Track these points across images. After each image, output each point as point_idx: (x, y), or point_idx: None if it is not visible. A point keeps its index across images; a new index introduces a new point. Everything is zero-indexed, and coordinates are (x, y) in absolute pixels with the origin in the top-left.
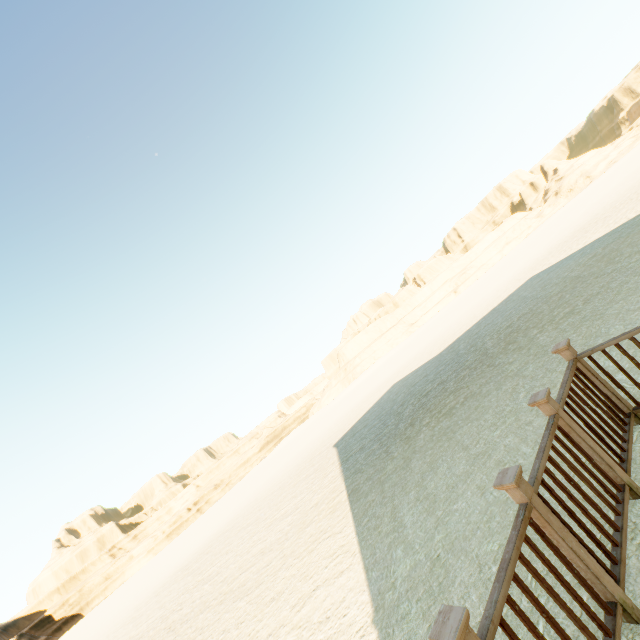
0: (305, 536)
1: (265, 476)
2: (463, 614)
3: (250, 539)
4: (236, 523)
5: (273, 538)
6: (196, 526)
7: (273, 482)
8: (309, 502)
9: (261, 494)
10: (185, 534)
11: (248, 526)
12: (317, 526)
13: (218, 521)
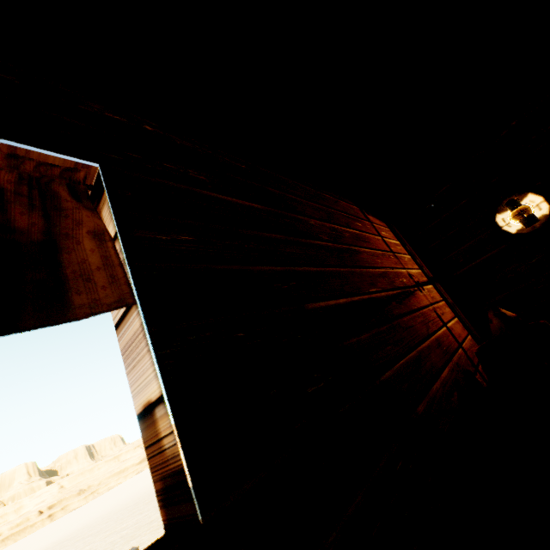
0: (127, 547)
1: (131, 490)
2: (135, 548)
3: (83, 548)
4: (79, 533)
5: (102, 548)
6: (39, 533)
7: (134, 497)
8: (148, 519)
9: (117, 507)
10: (23, 541)
11: (88, 536)
12: (140, 539)
13: (64, 530)
